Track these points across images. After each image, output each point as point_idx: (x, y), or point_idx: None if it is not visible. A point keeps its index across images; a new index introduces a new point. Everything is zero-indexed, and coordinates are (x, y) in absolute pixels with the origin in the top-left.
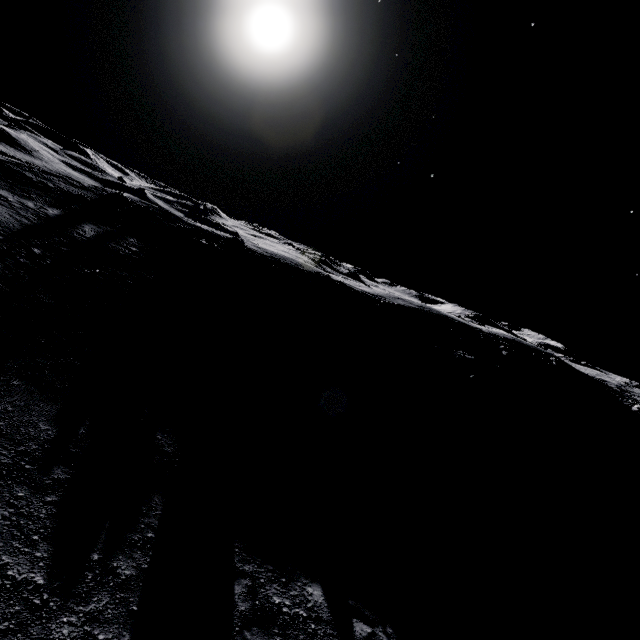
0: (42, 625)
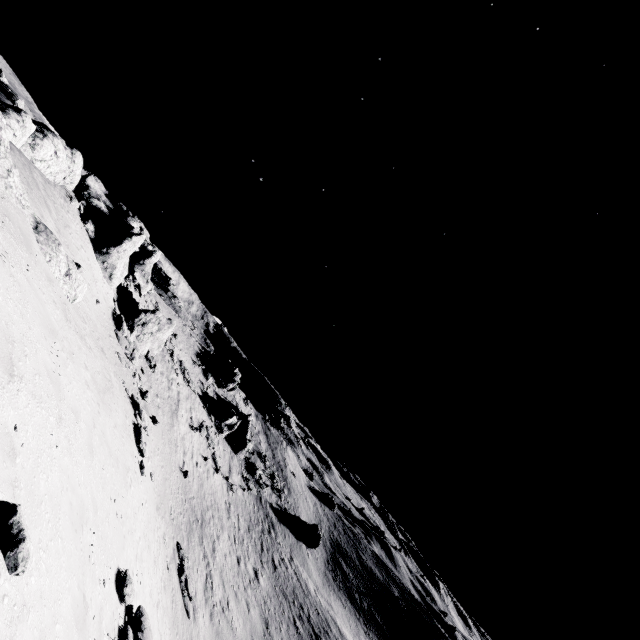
0: (366, 617)
